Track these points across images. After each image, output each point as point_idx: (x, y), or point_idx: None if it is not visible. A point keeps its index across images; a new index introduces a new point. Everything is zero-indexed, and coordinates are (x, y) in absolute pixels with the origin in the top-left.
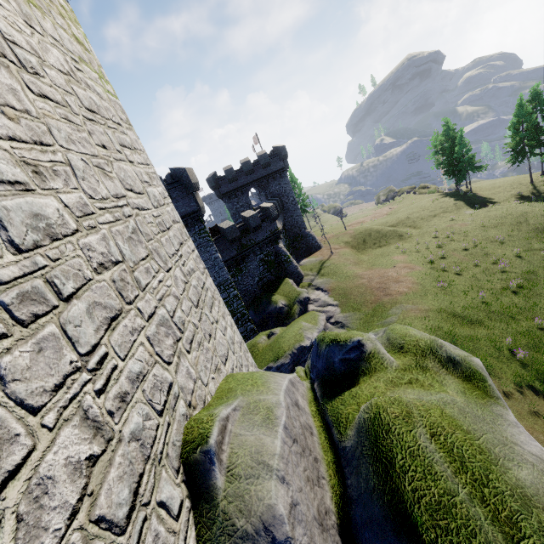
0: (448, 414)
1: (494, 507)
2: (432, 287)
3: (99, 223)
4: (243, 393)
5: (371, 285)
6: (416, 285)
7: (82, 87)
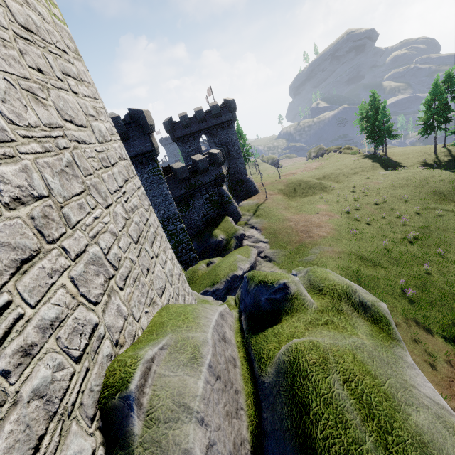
0: (359, 359)
1: (396, 454)
2: (346, 233)
3: (19, 153)
4: (173, 330)
5: (297, 227)
6: (334, 230)
7: (18, 1)
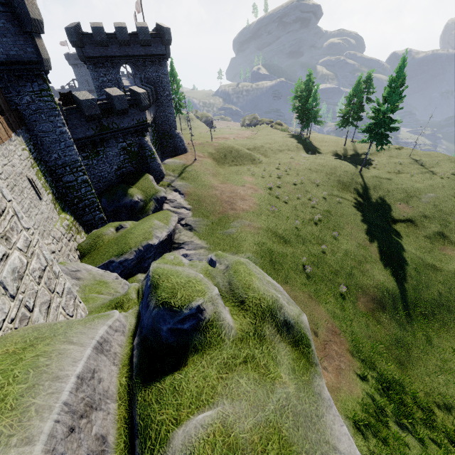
0: (285, 438)
1: None
2: (266, 210)
3: None
4: None
5: (222, 197)
6: (256, 205)
7: None
